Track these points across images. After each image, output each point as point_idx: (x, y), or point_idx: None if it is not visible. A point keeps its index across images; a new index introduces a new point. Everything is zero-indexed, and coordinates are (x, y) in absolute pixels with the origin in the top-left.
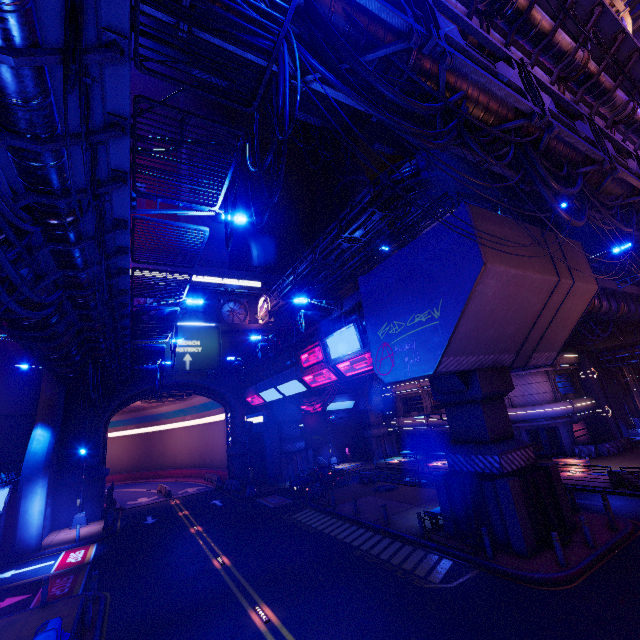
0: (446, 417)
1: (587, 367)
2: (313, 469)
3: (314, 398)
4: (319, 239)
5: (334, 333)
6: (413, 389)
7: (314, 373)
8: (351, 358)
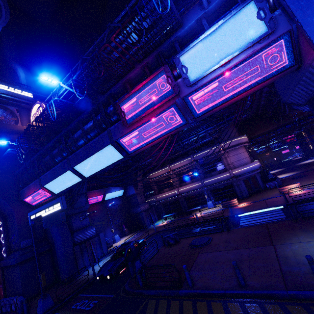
0: (192, 185)
1: (252, 145)
2: (119, 249)
3: (95, 191)
4: (104, 33)
5: (201, 35)
6: (165, 173)
7: (144, 124)
8: (228, 70)
